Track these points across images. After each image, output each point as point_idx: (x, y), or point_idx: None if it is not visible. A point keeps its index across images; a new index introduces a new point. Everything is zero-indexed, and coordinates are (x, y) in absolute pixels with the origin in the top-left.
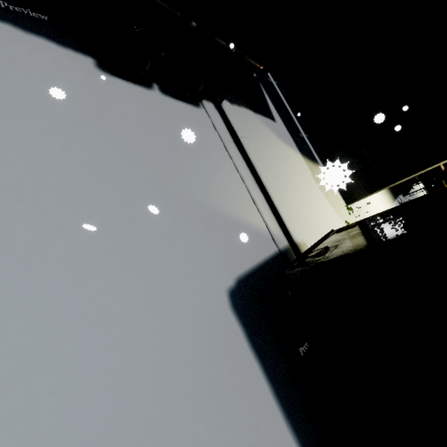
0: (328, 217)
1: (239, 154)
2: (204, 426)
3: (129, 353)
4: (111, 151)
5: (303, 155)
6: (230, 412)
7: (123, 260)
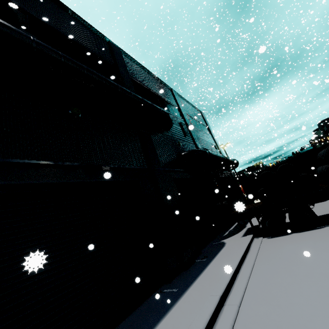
0: None
1: None
2: None
3: None
4: None
5: None
6: None
7: None
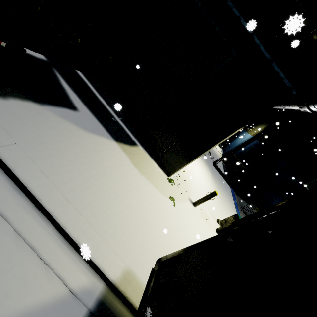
0: (153, 203)
1: None
2: None
3: None
4: None
5: (118, 141)
6: None
7: None
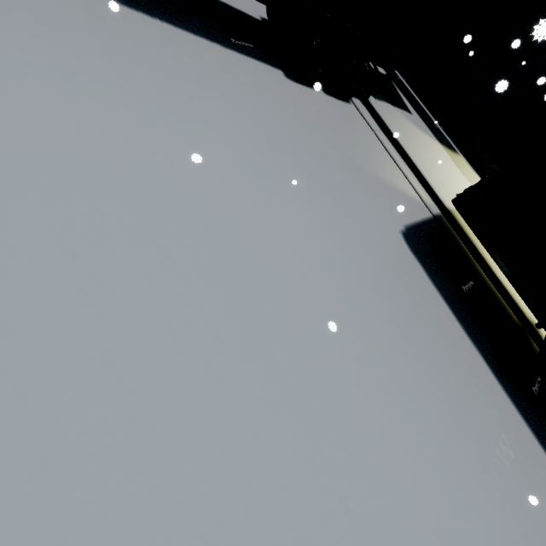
0: None
1: (387, 140)
2: (404, 301)
3: (353, 247)
4: (309, 131)
5: (441, 144)
6: (419, 301)
7: (335, 196)
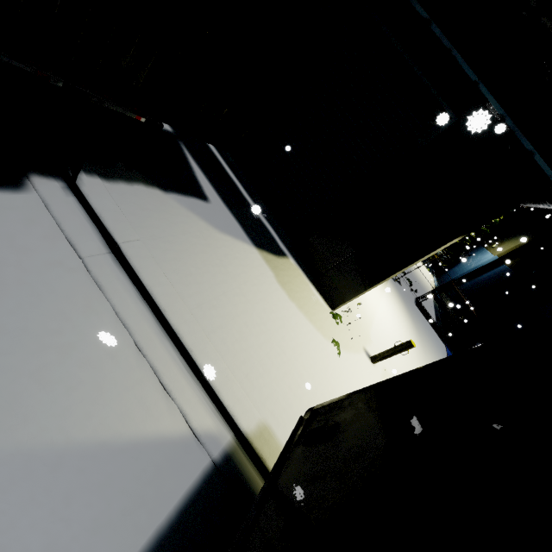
0: (306, 345)
1: (121, 276)
2: None
3: None
4: None
5: (259, 248)
6: None
7: None
